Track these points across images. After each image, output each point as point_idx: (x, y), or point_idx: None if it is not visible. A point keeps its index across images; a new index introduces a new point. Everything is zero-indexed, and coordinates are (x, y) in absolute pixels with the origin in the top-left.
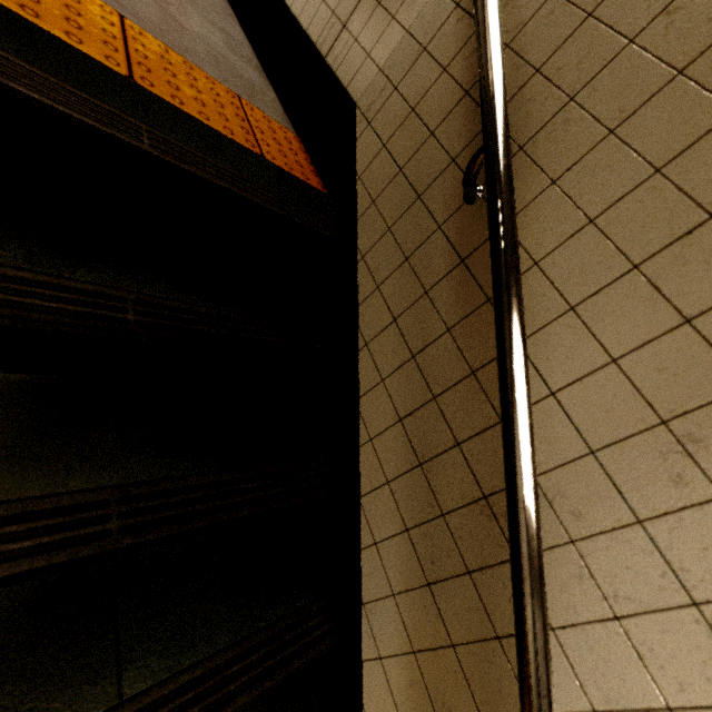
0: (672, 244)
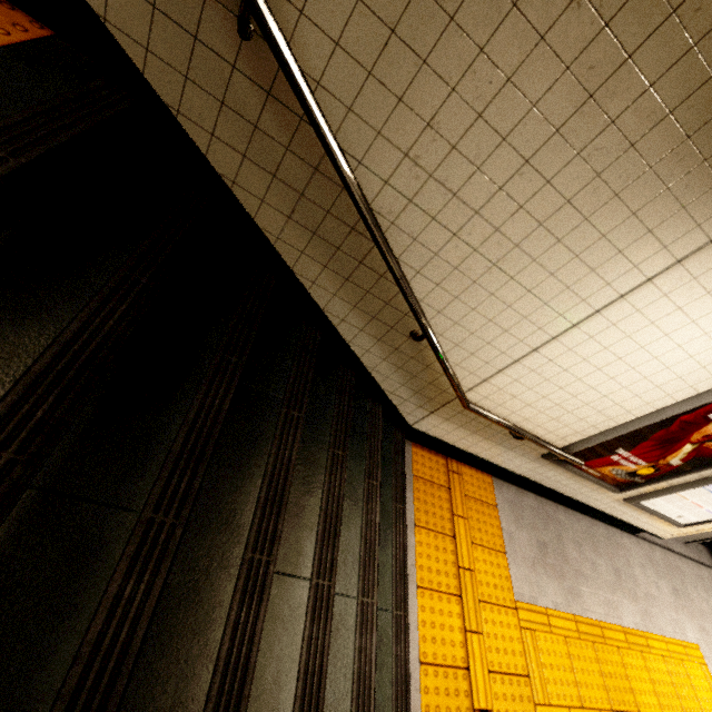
0: (381, 54)
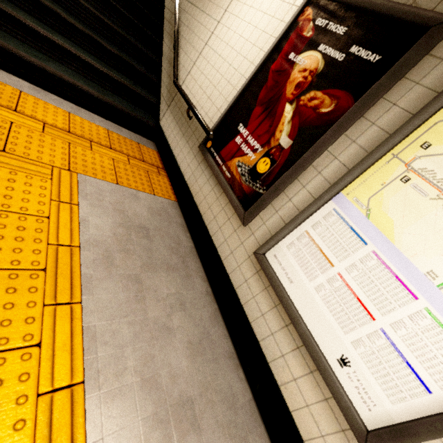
0: None
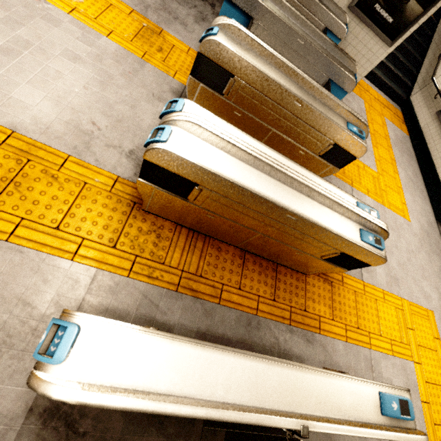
0: None
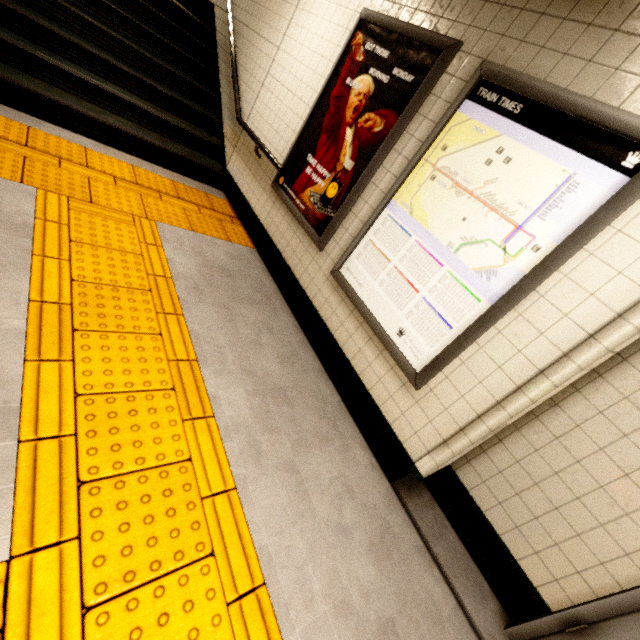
0: None
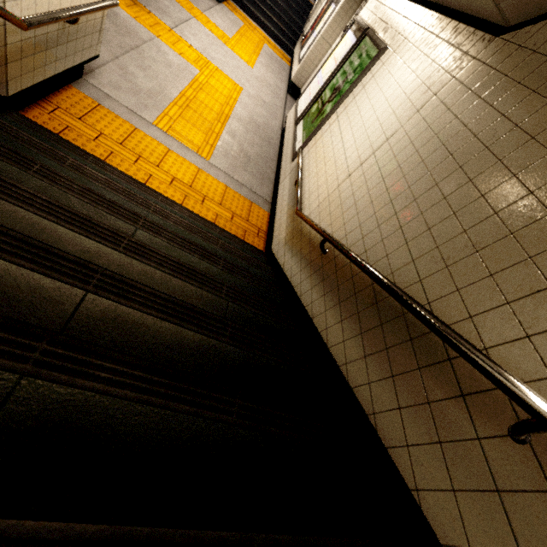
0: None
